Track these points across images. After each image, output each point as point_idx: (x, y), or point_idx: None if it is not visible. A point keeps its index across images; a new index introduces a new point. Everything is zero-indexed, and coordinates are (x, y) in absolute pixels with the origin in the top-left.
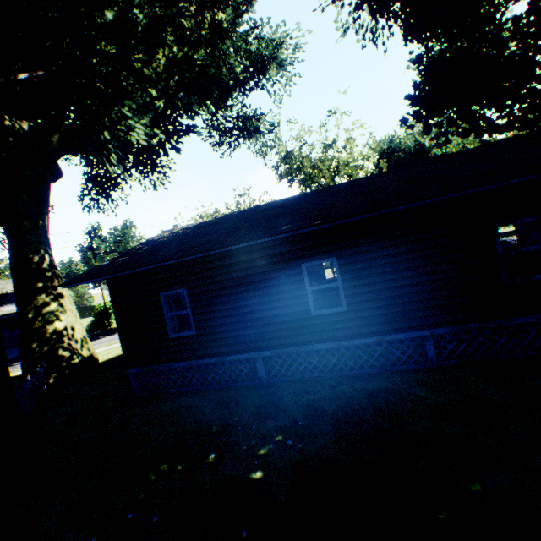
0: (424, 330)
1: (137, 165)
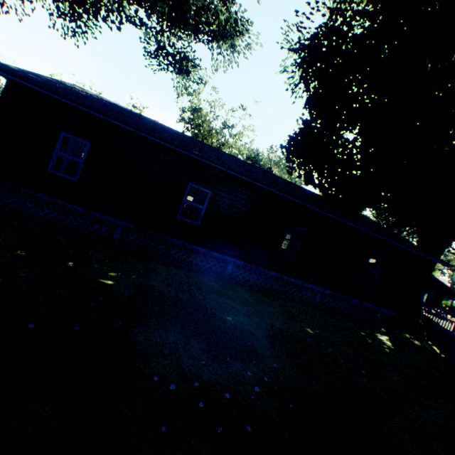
0: (232, 258)
1: None
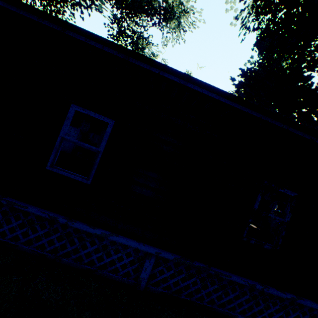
0: (154, 246)
1: None
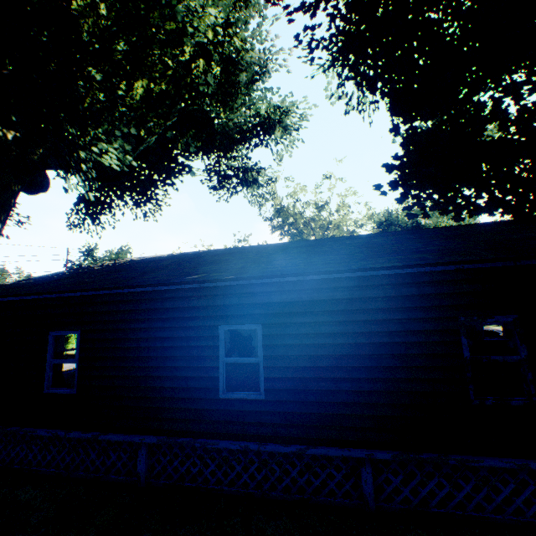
0: (361, 448)
1: (132, 194)
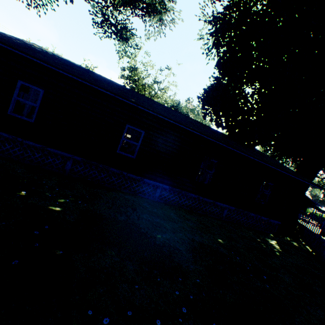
0: (161, 183)
1: None
